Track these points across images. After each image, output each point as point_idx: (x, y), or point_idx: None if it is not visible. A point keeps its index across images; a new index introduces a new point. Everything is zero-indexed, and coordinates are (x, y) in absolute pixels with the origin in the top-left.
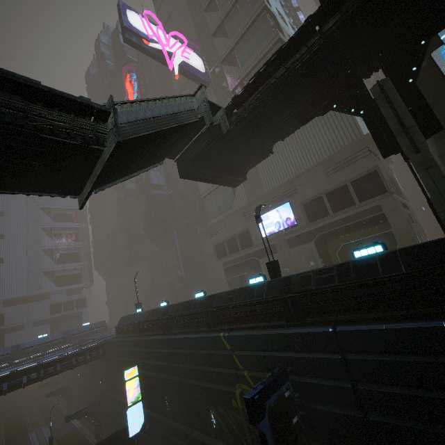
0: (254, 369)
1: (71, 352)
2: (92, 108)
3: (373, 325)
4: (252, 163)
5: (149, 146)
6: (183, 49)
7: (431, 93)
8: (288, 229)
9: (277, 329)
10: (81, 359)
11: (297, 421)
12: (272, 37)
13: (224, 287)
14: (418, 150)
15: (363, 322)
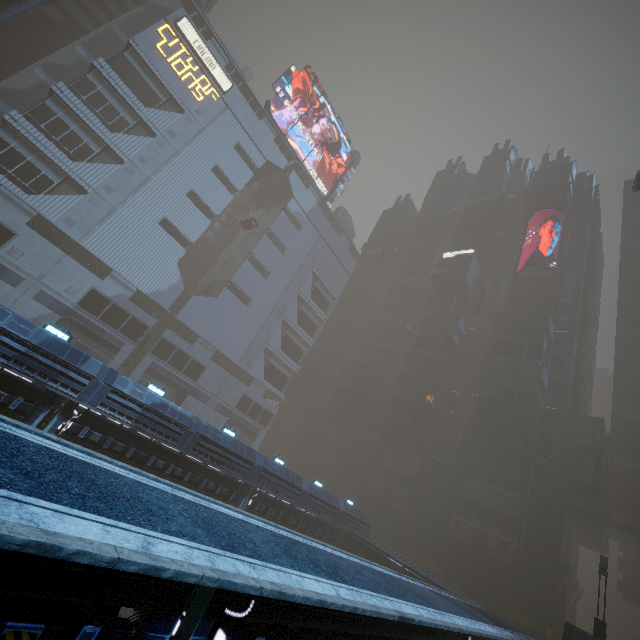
0: None
1: None
2: None
3: None
4: None
5: None
6: None
7: None
8: None
9: None
10: None
11: None
12: None
13: None
14: None
15: None
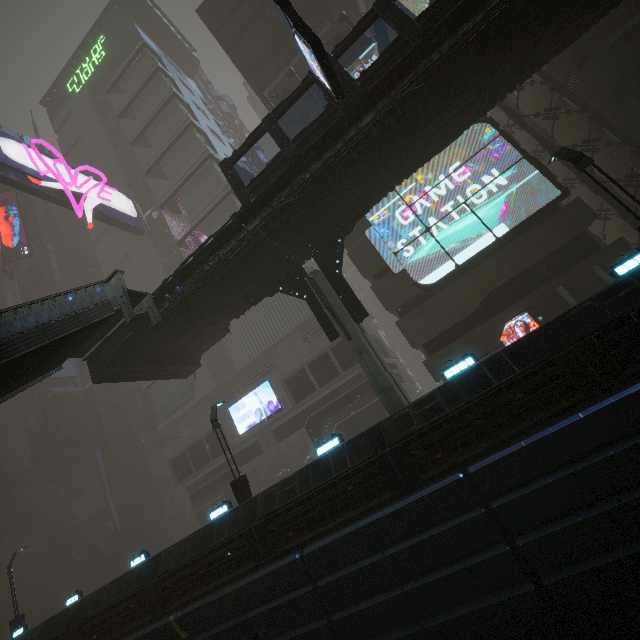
0: None
1: None
2: None
3: (333, 536)
4: (205, 346)
5: (32, 361)
6: (100, 188)
7: (373, 266)
8: (272, 417)
9: (245, 577)
10: None
11: None
12: (222, 187)
13: (193, 527)
14: (350, 338)
15: (327, 535)
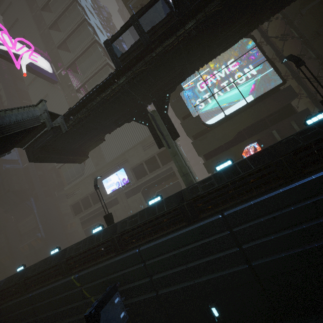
0: (97, 293)
1: None
2: None
3: (155, 242)
4: (91, 147)
5: None
6: (30, 53)
7: (182, 112)
8: (124, 186)
9: (110, 260)
10: None
11: (124, 315)
12: (102, 60)
13: (82, 237)
14: (169, 147)
15: (152, 241)
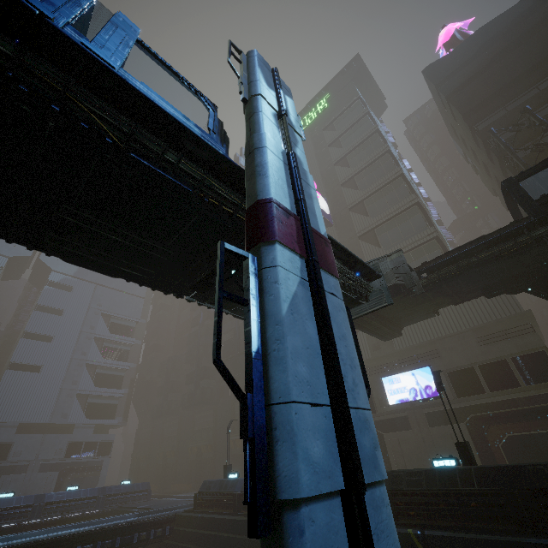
0: None
1: (135, 522)
2: (373, 273)
3: None
4: (413, 320)
5: None
6: None
7: None
8: (428, 400)
9: (506, 535)
10: (143, 537)
11: None
12: (409, 199)
13: None
14: None
15: None
